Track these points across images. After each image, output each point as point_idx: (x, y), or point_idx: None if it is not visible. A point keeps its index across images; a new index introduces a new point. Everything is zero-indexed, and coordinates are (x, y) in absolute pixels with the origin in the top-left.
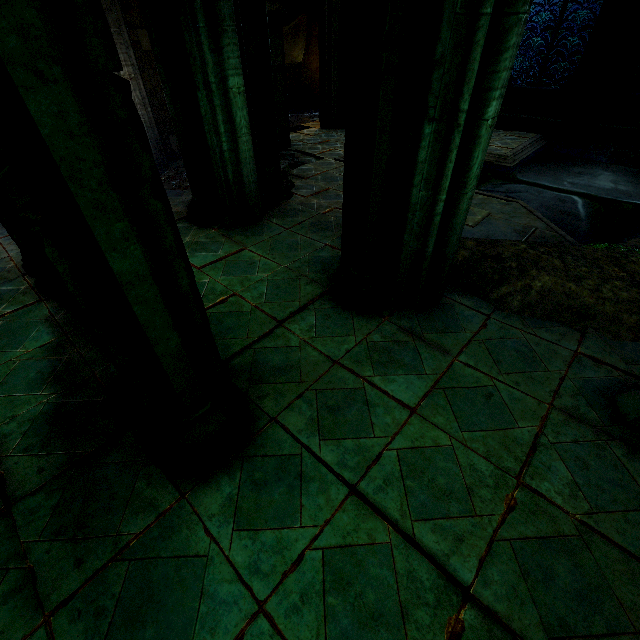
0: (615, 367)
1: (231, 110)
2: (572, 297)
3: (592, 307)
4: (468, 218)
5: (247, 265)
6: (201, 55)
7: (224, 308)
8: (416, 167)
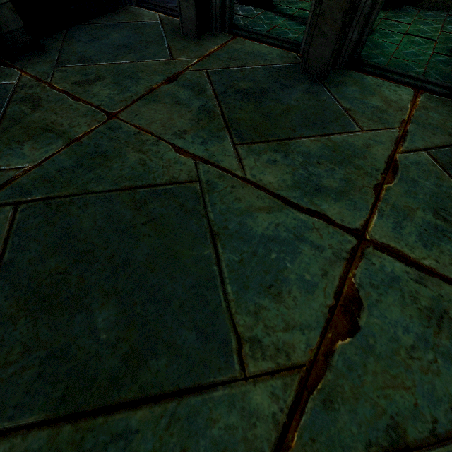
0: None
1: None
2: (445, 2)
3: (451, 4)
4: None
5: None
6: None
7: None
8: None
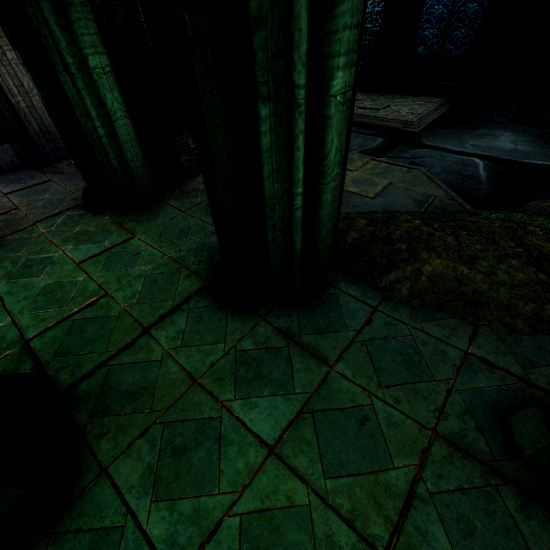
0: (509, 372)
1: (99, 92)
2: (464, 283)
3: (485, 294)
4: (369, 189)
5: (131, 257)
6: (52, 33)
7: (91, 313)
8: (262, 156)
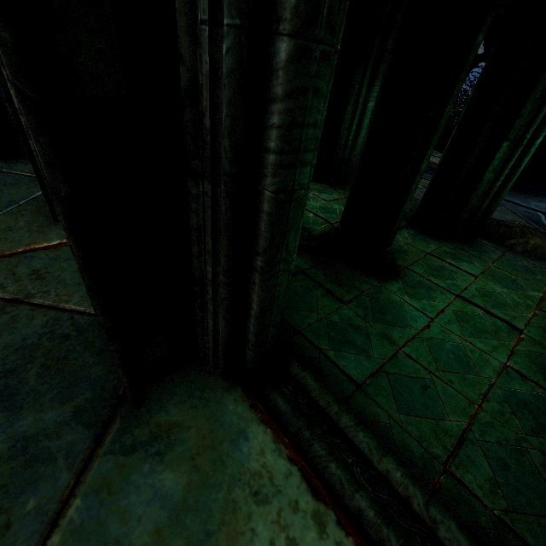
0: None
1: (362, 118)
2: None
3: None
4: None
5: None
6: (359, 88)
7: None
8: (492, 161)
